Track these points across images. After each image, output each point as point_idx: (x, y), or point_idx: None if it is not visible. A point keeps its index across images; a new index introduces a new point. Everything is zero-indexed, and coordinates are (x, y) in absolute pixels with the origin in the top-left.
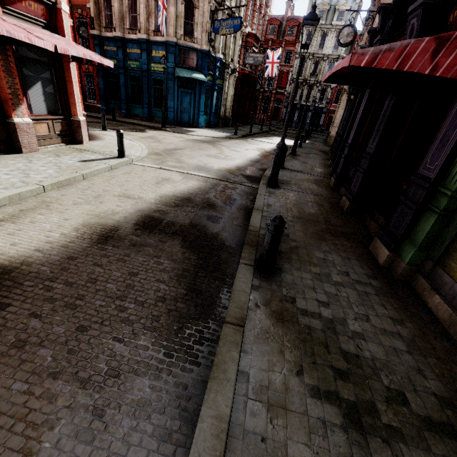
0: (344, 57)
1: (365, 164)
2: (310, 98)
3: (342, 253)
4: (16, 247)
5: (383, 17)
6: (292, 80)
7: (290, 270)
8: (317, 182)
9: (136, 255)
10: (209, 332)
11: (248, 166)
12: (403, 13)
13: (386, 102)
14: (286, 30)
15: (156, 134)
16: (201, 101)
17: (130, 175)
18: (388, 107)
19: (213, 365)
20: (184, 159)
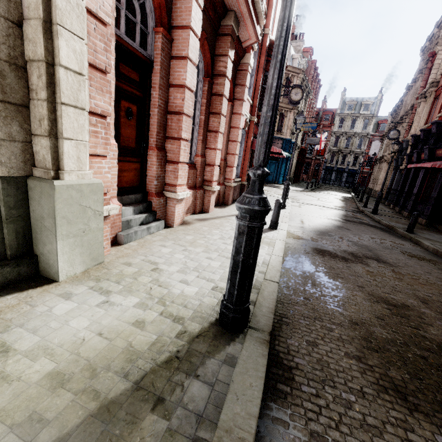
0: (372, 134)
1: (432, 202)
2: (345, 162)
3: (434, 233)
4: (322, 220)
5: (423, 134)
6: (329, 150)
7: (418, 233)
8: (394, 214)
9: (359, 226)
10: (407, 240)
11: (344, 206)
12: (439, 138)
13: (439, 175)
14: (323, 117)
15: (267, 188)
16: (282, 168)
17: (303, 206)
18: (440, 177)
19: (418, 240)
20: (309, 201)
